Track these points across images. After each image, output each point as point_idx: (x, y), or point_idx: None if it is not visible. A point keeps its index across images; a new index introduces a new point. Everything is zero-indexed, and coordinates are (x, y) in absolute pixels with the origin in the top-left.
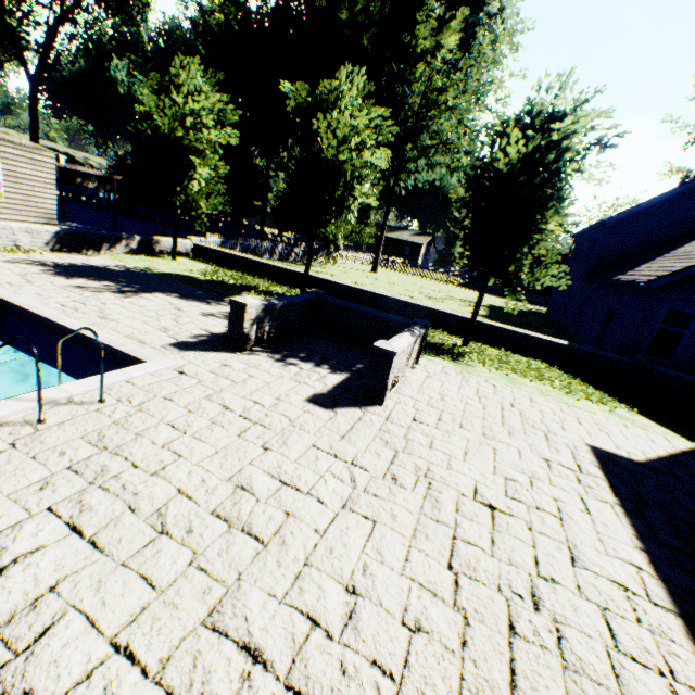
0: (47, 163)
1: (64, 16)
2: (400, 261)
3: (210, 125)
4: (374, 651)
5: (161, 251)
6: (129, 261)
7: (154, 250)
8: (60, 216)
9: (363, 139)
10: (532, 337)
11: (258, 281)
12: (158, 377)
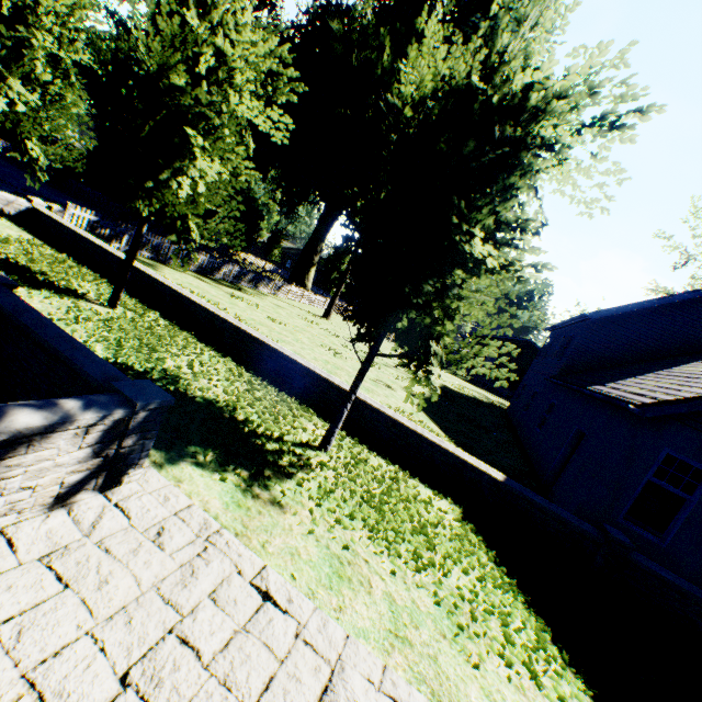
0: None
1: None
2: None
3: (55, 32)
4: None
5: None
6: None
7: None
8: None
9: (234, 73)
10: (451, 453)
11: (73, 271)
12: None
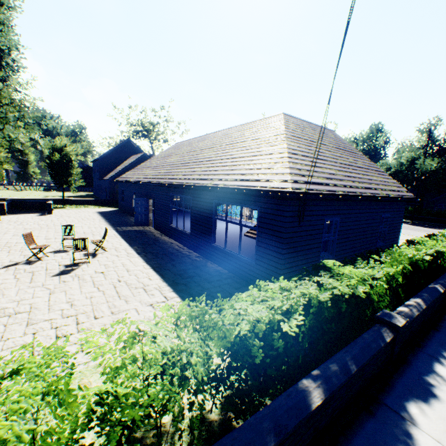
0: None
1: None
2: None
3: None
4: (69, 220)
5: None
6: None
7: None
8: None
9: None
10: (84, 199)
11: None
12: (0, 219)
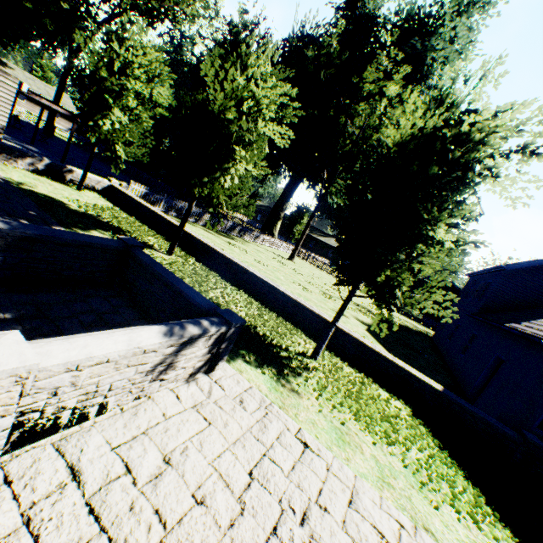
0: (8, 85)
1: (112, 18)
2: (322, 259)
3: (141, 78)
4: None
5: (72, 180)
6: (15, 173)
7: (64, 177)
8: (34, 143)
9: (261, 108)
10: (401, 368)
11: (142, 229)
12: None
